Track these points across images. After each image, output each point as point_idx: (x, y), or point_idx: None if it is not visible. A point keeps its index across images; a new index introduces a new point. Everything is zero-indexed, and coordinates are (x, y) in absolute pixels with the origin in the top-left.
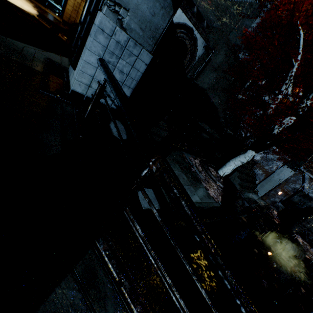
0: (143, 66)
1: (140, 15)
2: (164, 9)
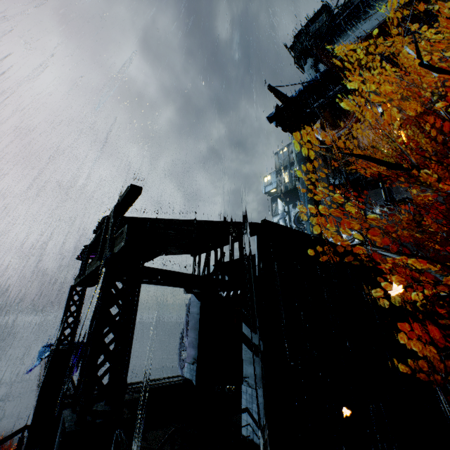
0: (263, 403)
1: (253, 376)
2: (259, 366)
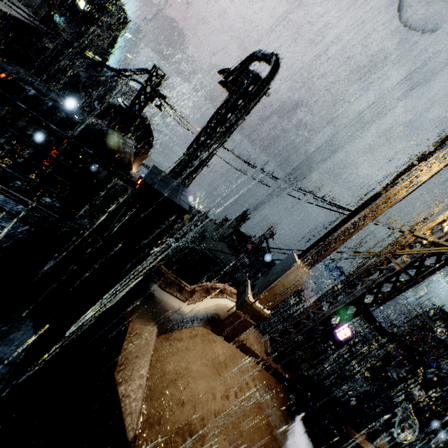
0: None
1: None
2: None
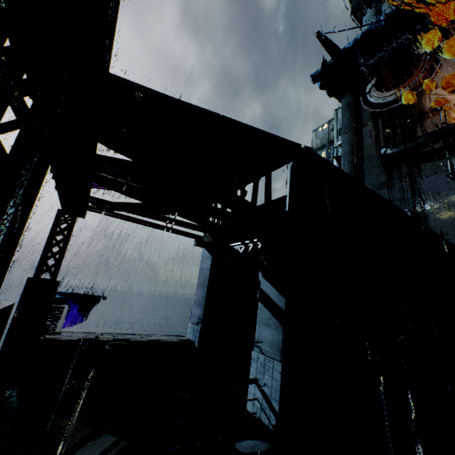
0: (279, 375)
1: (267, 340)
2: (277, 329)
